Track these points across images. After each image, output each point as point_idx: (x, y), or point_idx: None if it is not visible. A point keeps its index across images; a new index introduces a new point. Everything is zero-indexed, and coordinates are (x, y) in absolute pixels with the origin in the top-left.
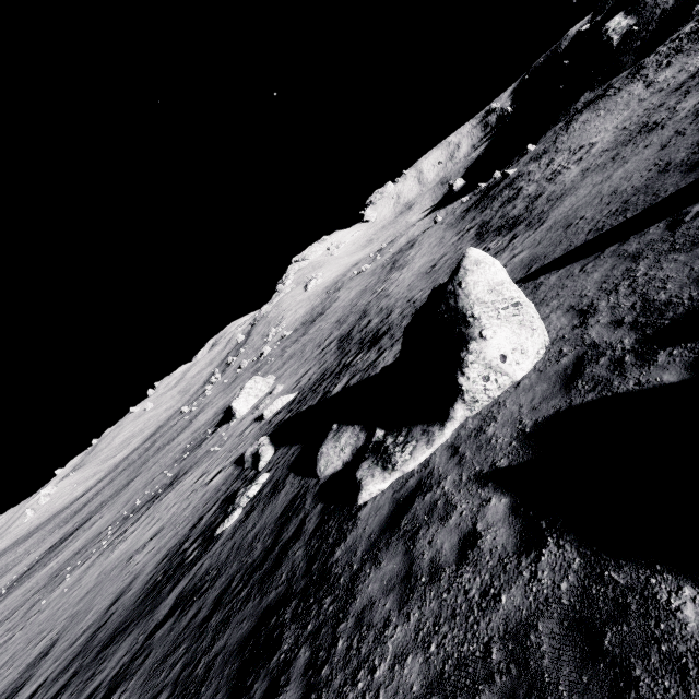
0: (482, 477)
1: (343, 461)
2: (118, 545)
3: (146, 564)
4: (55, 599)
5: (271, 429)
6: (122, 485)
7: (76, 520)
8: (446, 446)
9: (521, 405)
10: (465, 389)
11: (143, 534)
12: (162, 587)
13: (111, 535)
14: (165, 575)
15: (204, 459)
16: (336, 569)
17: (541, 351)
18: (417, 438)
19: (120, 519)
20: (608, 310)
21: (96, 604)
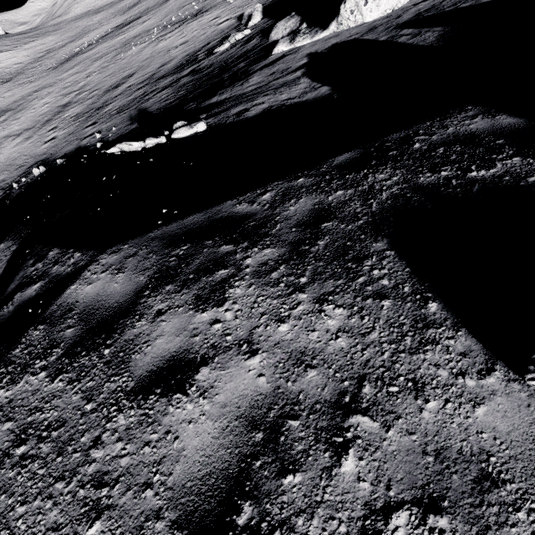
0: (310, 54)
1: (282, 36)
2: (161, 41)
3: (178, 56)
4: (128, 56)
5: (268, 3)
6: (162, 1)
7: (131, 14)
8: (316, 41)
9: (350, 34)
10: (341, 13)
11: (176, 41)
12: (185, 66)
13: (157, 34)
14: (187, 62)
15: (221, 6)
16: (250, 70)
17: (388, 11)
18: (311, 34)
19: (162, 26)
20: (430, 2)
21: (152, 65)
